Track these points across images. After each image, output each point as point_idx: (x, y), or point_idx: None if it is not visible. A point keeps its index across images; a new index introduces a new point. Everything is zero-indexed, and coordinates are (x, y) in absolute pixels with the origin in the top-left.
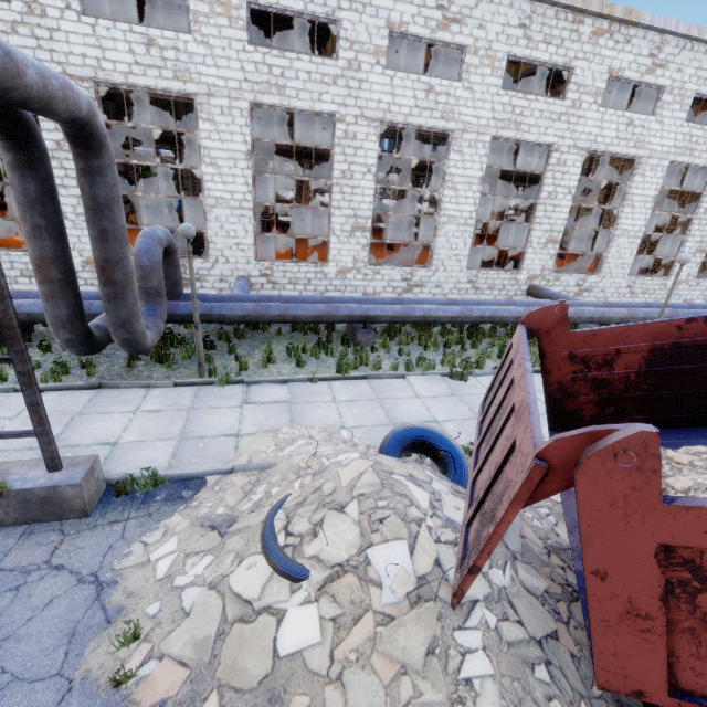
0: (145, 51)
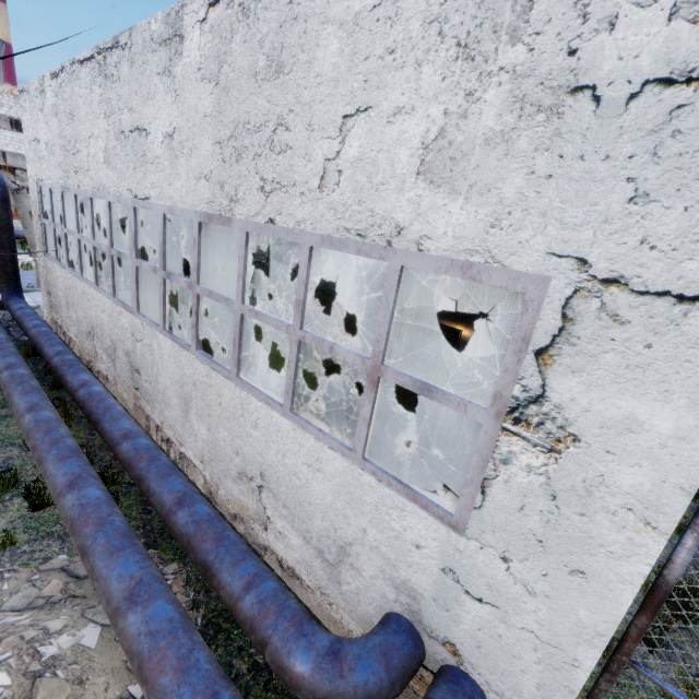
0: None
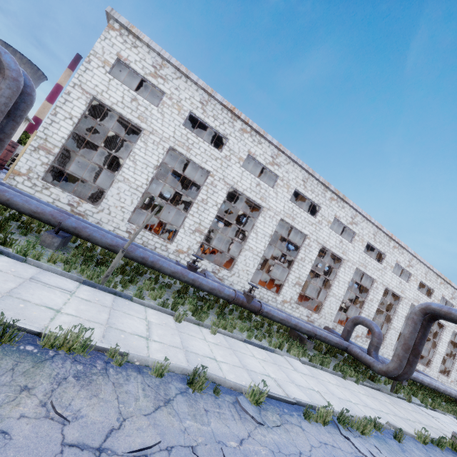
0: (338, 243)
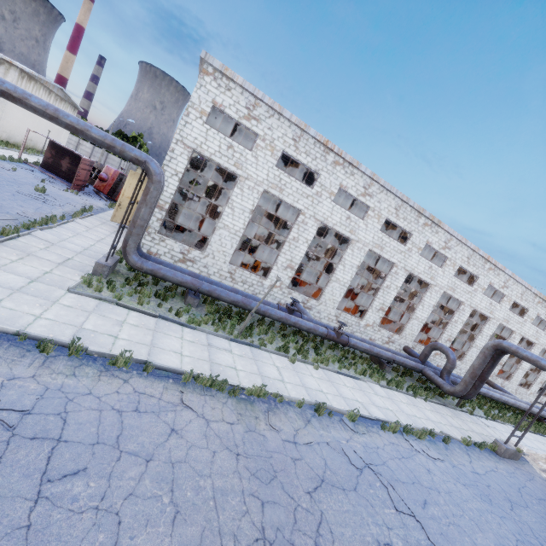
0: (427, 269)
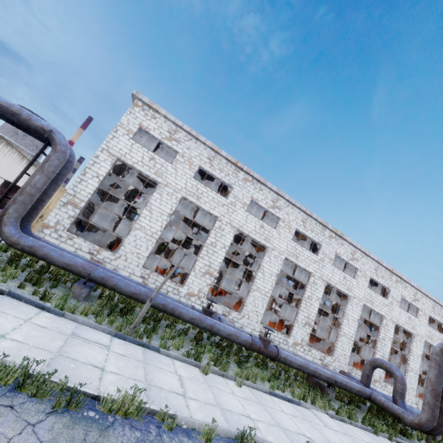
0: (342, 279)
